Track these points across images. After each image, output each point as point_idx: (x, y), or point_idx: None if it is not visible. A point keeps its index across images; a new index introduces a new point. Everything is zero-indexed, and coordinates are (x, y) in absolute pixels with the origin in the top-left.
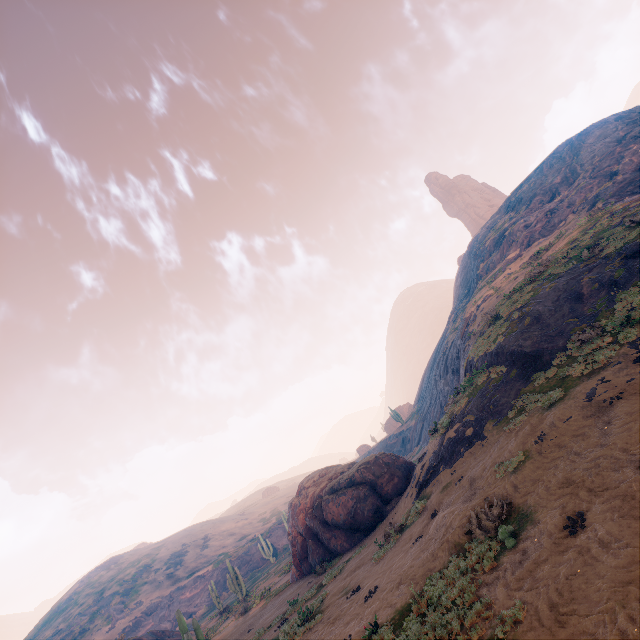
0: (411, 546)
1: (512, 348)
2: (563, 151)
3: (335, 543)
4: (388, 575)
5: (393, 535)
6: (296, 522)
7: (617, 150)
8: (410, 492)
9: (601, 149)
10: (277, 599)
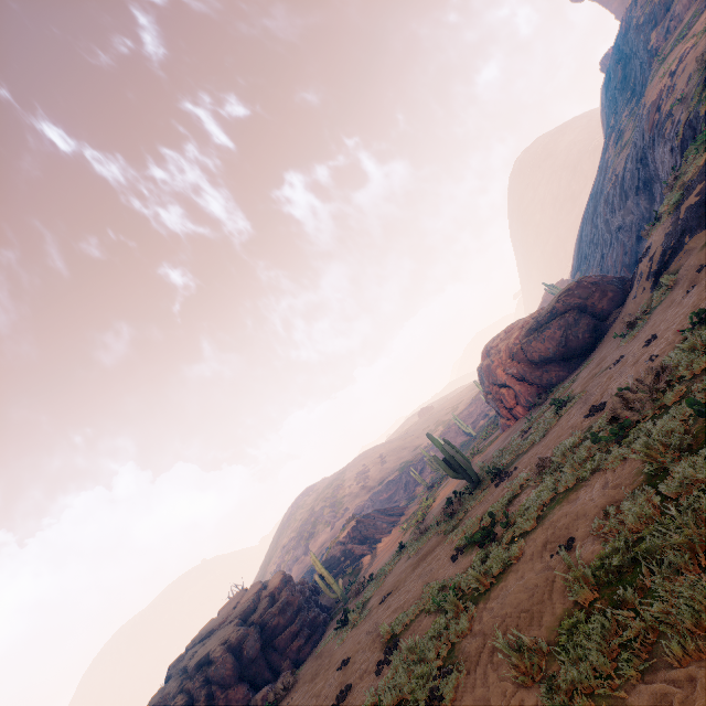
0: (682, 299)
1: None
2: None
3: (548, 377)
4: (665, 323)
5: (639, 319)
6: (494, 377)
7: None
8: (639, 290)
9: None
10: (496, 443)
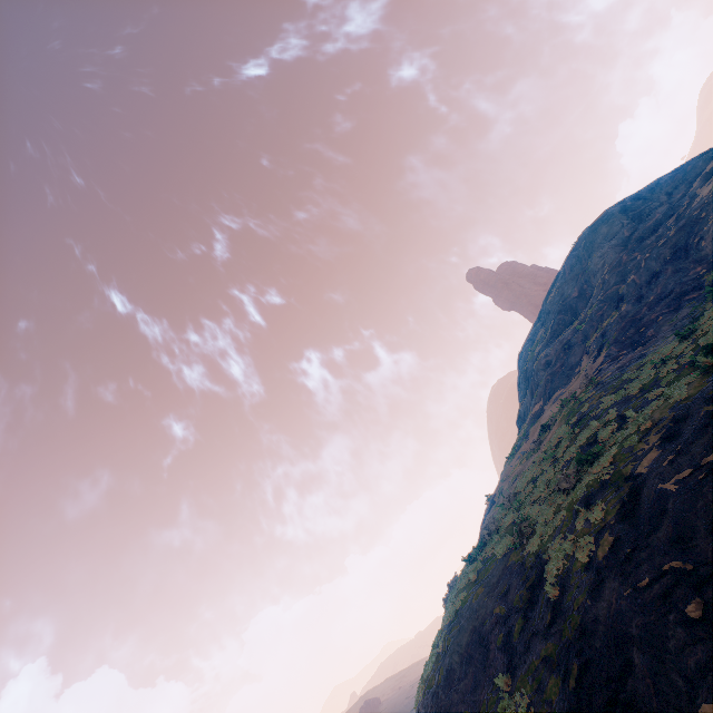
0: None
1: None
2: (580, 248)
3: None
4: None
5: None
6: None
7: (623, 259)
8: None
9: (609, 255)
10: None
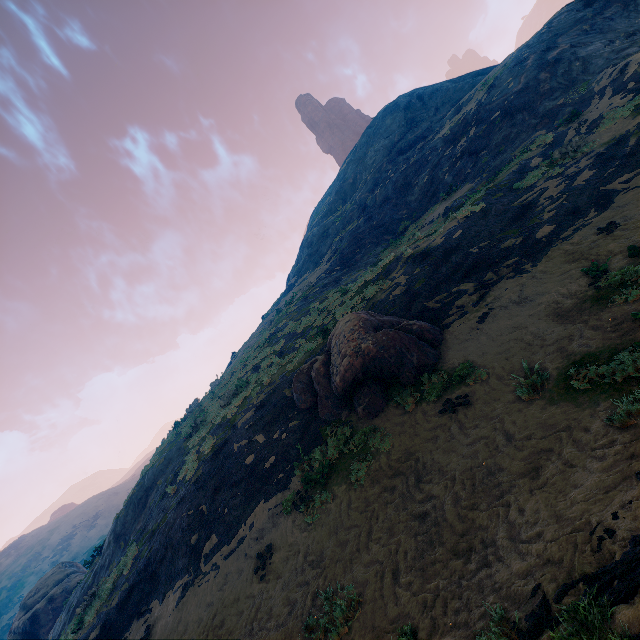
0: None
1: (104, 545)
2: (373, 128)
3: None
4: None
5: None
6: None
7: (383, 166)
8: None
9: (379, 154)
10: None
